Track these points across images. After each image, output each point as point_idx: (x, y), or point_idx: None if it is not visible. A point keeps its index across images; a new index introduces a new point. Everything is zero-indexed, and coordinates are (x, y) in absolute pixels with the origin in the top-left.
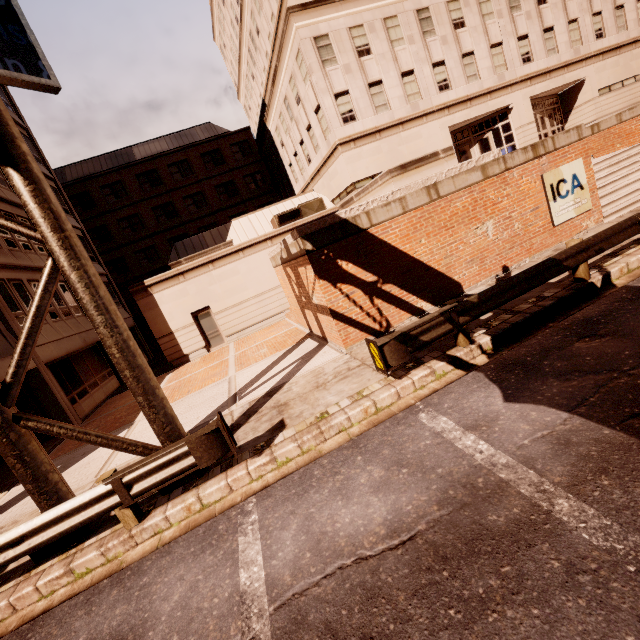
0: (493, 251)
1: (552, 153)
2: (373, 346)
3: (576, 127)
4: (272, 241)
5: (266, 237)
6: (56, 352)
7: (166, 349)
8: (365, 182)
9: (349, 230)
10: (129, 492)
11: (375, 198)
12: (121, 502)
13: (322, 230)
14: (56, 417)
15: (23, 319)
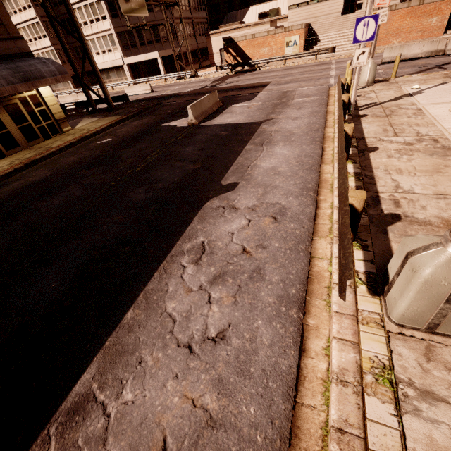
0: (265, 57)
1: (290, 31)
2: (216, 66)
3: (301, 24)
4: (250, 27)
5: (248, 25)
6: (185, 50)
7: (210, 59)
8: (294, 6)
9: (232, 41)
10: (186, 74)
11: (239, 34)
12: (185, 75)
13: (227, 40)
14: (182, 68)
15: (180, 37)
